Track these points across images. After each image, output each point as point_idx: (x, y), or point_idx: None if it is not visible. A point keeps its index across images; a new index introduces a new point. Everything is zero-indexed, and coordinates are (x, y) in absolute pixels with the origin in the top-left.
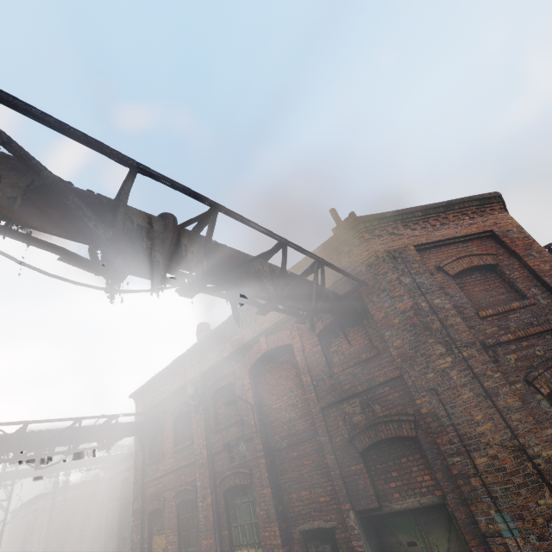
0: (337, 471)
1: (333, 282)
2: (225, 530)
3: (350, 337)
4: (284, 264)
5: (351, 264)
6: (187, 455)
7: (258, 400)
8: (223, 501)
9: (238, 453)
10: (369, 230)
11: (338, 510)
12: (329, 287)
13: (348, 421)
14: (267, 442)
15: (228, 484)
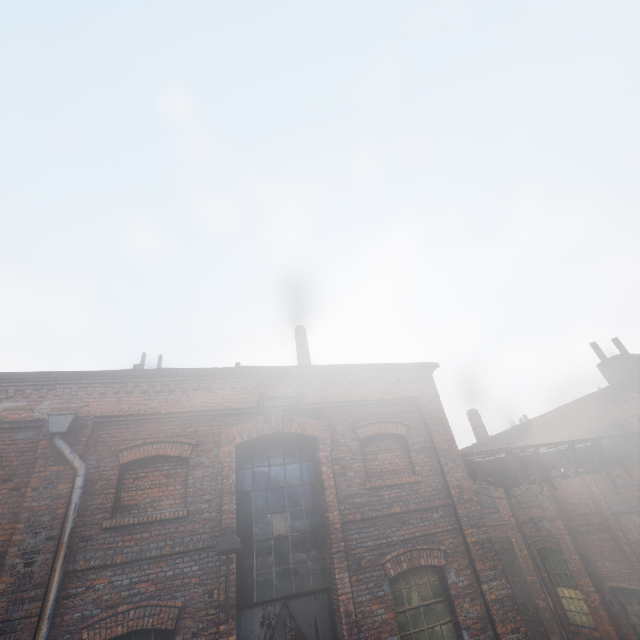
0: (633, 557)
1: (606, 424)
2: (544, 574)
3: (630, 468)
4: (574, 455)
5: (622, 414)
6: (496, 518)
7: (552, 493)
8: (538, 555)
9: (543, 527)
10: (635, 390)
11: (638, 580)
12: (604, 427)
13: (638, 527)
14: (567, 524)
15: (539, 545)
